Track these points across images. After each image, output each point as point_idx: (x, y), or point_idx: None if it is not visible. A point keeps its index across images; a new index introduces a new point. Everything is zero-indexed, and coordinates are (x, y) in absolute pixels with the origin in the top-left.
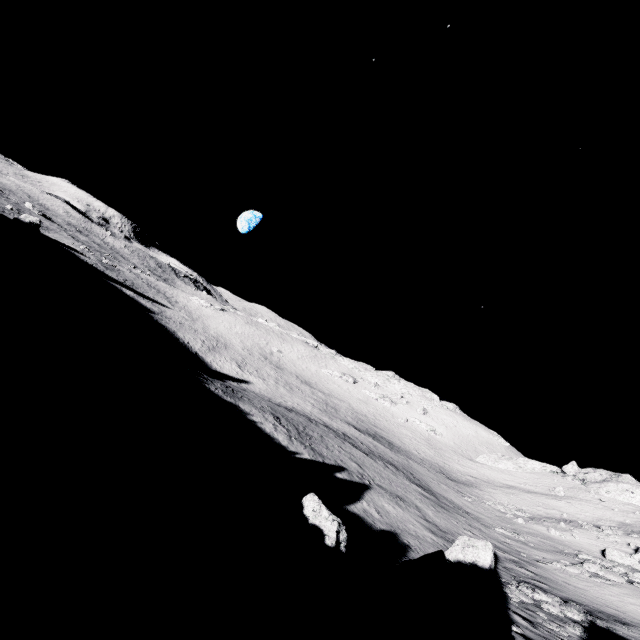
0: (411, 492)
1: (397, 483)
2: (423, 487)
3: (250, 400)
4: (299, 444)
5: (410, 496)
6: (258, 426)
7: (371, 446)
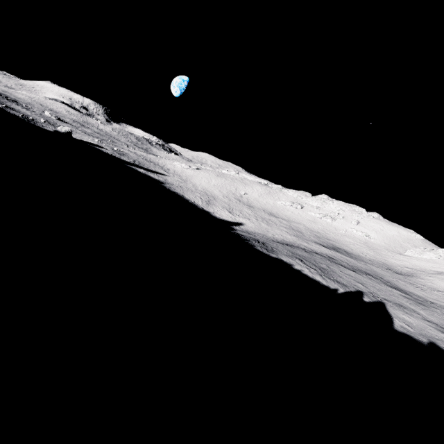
0: (398, 297)
1: (387, 292)
2: (397, 288)
3: (277, 249)
4: (329, 280)
5: (402, 301)
6: (304, 274)
7: (346, 261)
